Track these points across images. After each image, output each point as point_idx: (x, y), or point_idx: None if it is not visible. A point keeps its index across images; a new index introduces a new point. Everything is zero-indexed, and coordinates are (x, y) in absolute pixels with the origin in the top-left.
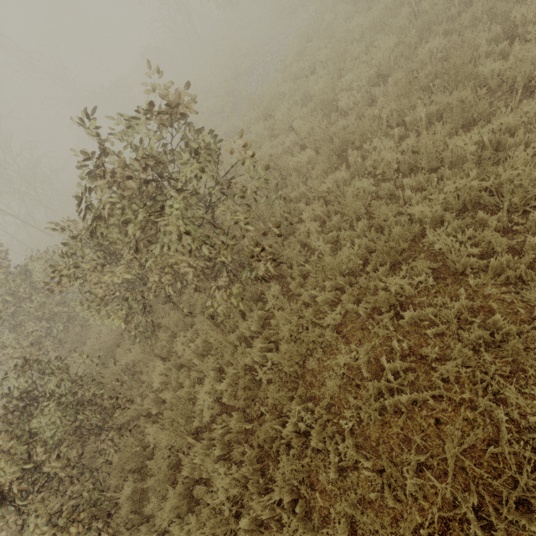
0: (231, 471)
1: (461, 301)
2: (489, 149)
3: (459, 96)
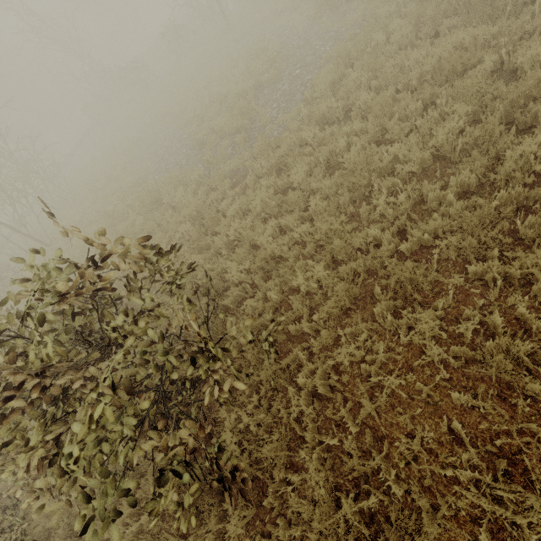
0: None
1: None
2: None
3: None
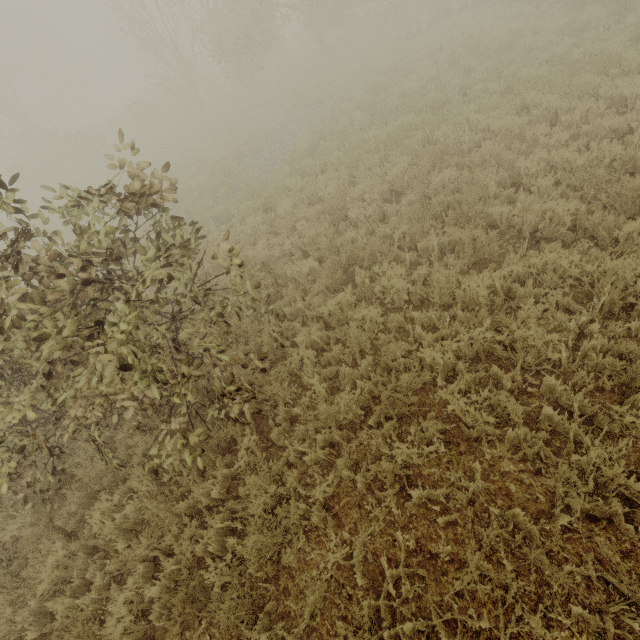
0: None
1: (477, 482)
2: (501, 295)
3: (471, 234)
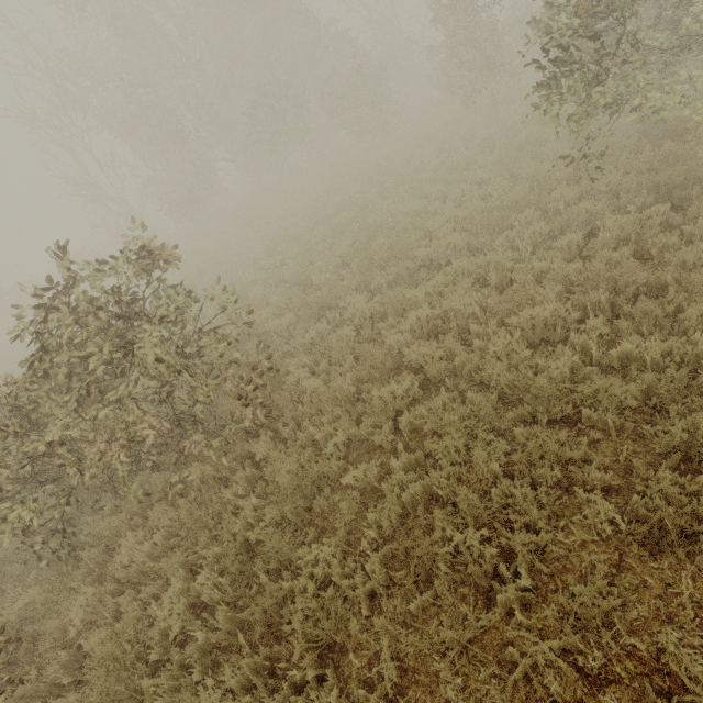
0: (224, 676)
1: (444, 395)
2: (435, 297)
3: (405, 266)
